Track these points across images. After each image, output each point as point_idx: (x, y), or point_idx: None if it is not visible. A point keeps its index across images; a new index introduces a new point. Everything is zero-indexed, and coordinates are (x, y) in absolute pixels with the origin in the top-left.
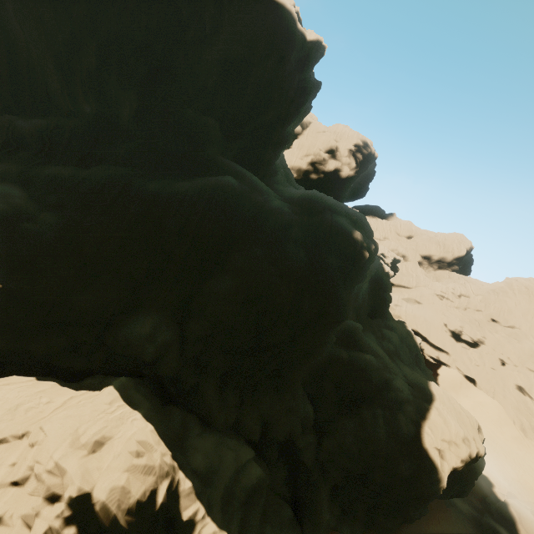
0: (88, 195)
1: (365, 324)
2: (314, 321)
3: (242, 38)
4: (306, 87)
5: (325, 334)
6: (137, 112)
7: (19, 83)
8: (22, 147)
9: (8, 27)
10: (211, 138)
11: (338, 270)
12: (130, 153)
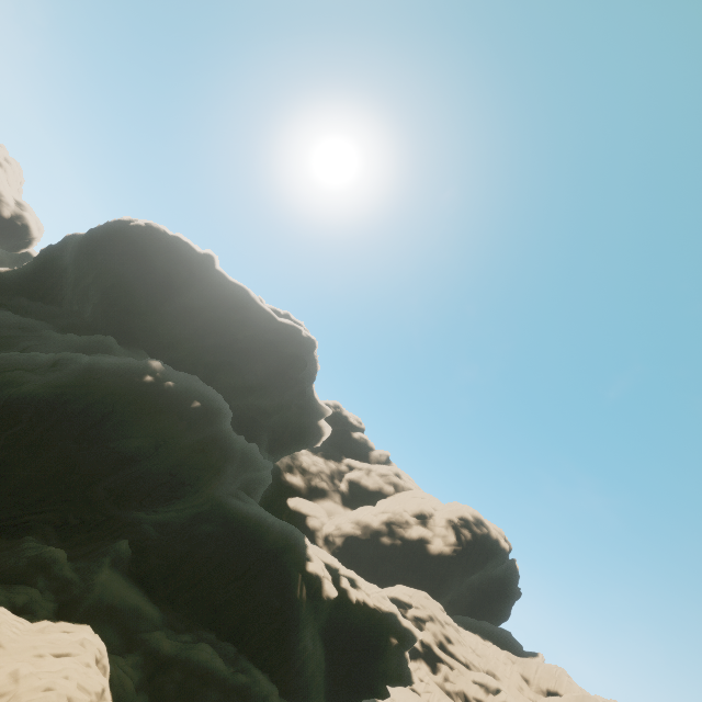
0: (2, 320)
1: (178, 611)
2: (5, 389)
3: (206, 297)
4: (261, 339)
5: (8, 424)
6: (95, 305)
7: (52, 292)
8: (13, 310)
9: (68, 269)
10: (136, 330)
11: (93, 368)
12: (67, 321)
